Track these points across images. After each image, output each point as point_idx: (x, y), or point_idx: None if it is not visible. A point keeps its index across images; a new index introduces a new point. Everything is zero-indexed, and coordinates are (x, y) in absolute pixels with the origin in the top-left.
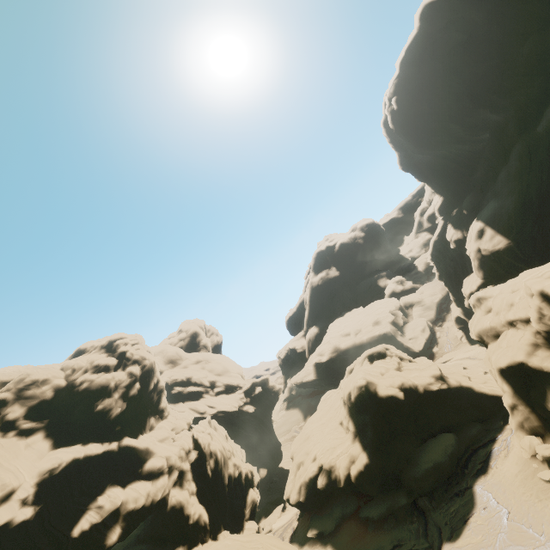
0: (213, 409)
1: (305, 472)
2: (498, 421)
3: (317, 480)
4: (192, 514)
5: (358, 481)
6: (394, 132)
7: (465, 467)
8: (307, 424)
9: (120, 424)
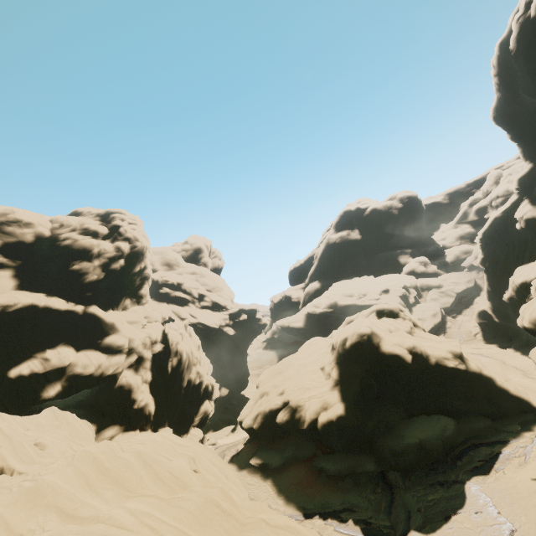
0: (194, 319)
1: (267, 402)
2: (513, 424)
3: (278, 414)
4: (138, 400)
5: (325, 430)
6: (508, 61)
7: (458, 459)
8: (283, 360)
9: (92, 292)
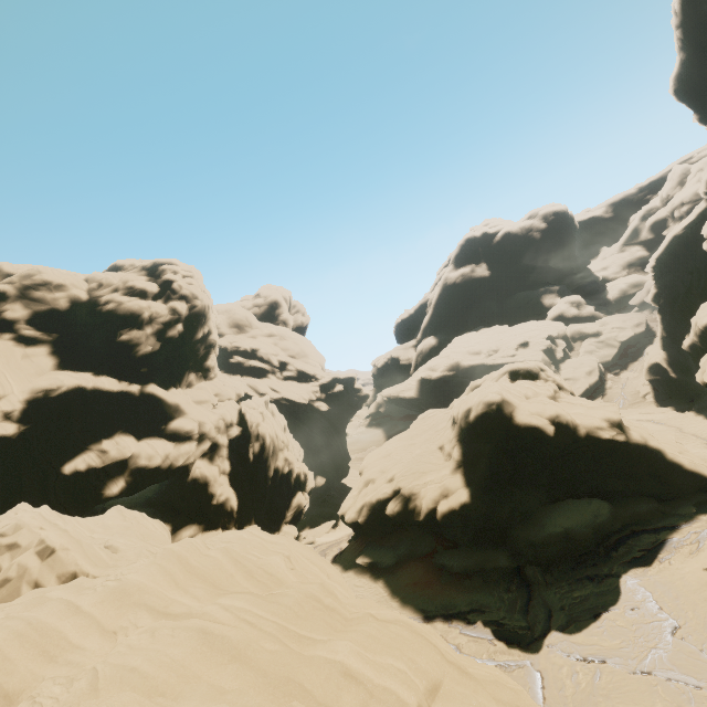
0: (276, 393)
1: (374, 491)
2: (687, 506)
3: (387, 505)
4: (217, 494)
5: (446, 521)
6: (697, 3)
7: (613, 549)
8: (391, 440)
9: (148, 367)
